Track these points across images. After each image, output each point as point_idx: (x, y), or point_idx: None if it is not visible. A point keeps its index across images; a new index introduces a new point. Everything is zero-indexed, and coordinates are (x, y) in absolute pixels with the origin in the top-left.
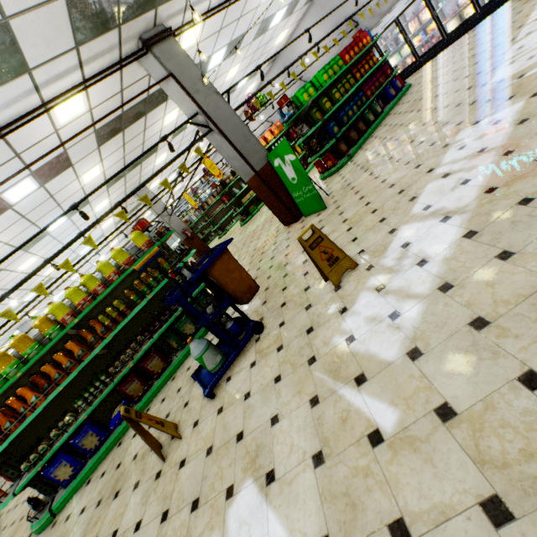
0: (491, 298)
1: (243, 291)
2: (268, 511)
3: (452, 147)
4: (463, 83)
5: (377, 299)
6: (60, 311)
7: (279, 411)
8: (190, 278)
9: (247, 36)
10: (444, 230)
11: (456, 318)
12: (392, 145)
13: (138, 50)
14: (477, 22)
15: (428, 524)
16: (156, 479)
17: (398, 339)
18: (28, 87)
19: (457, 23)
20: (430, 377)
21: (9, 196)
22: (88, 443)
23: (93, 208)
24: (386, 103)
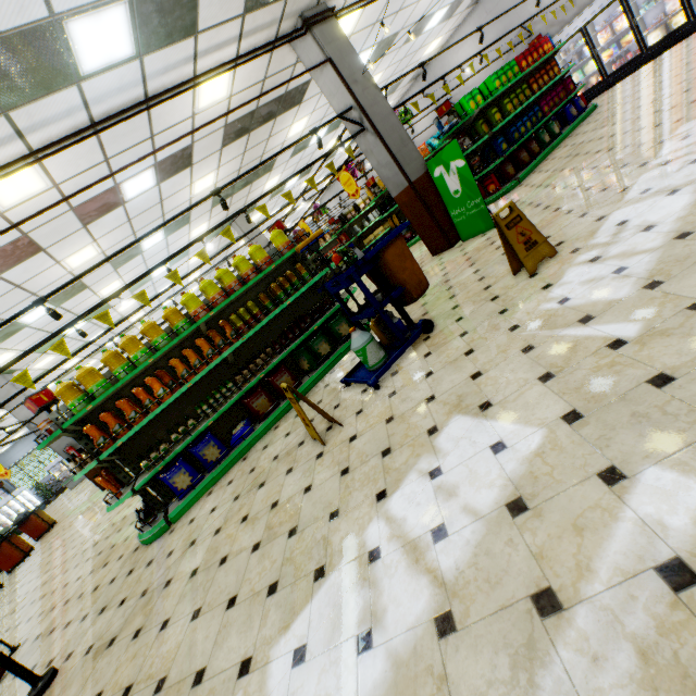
0: None
1: (413, 285)
2: (492, 423)
3: (671, 140)
4: (676, 89)
5: (592, 267)
6: (194, 303)
7: (481, 369)
8: (365, 255)
9: (400, 37)
10: (673, 200)
11: None
12: (580, 159)
13: (296, 30)
14: (689, 33)
15: (693, 366)
16: (318, 458)
17: (629, 282)
18: (188, 54)
19: (662, 35)
20: (677, 292)
21: (127, 189)
22: (209, 454)
23: (190, 231)
24: (564, 126)
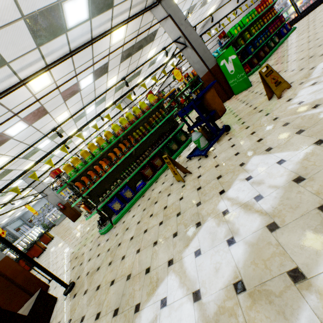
0: None
1: (219, 110)
2: (274, 154)
3: None
4: None
5: (313, 87)
6: (117, 128)
7: (261, 137)
8: (197, 96)
9: (197, 6)
10: None
11: None
12: (293, 49)
13: (154, 3)
14: None
15: None
16: (183, 187)
17: None
18: (109, 17)
19: None
20: None
21: (82, 84)
22: (127, 194)
23: (105, 105)
24: (280, 38)
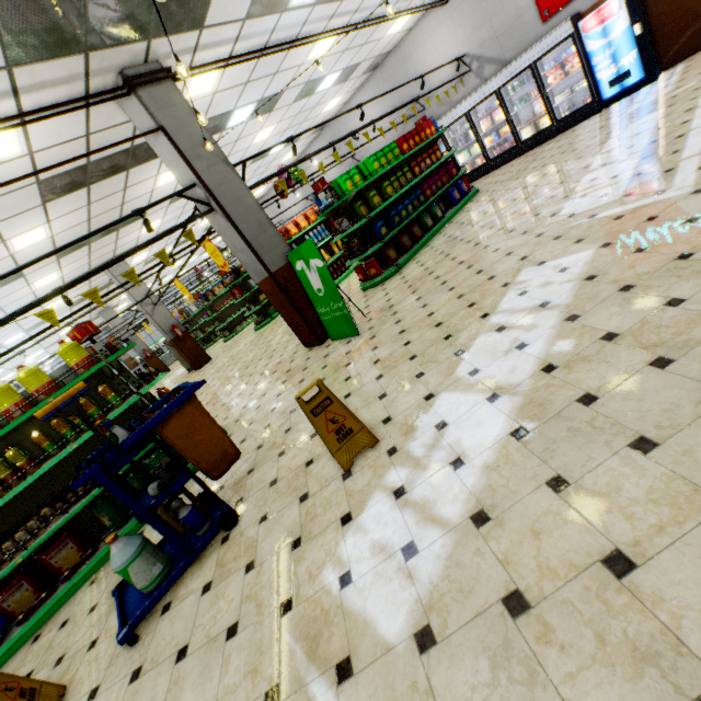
0: (535, 557)
1: (214, 460)
2: None
3: (512, 289)
4: (532, 205)
5: (392, 512)
6: None
7: None
8: (123, 442)
9: (286, 96)
10: (489, 415)
11: (488, 582)
12: (447, 265)
13: (115, 88)
14: (553, 135)
15: None
16: None
17: (408, 600)
18: None
19: (532, 132)
20: (440, 699)
21: None
22: None
23: (31, 283)
24: (449, 207)
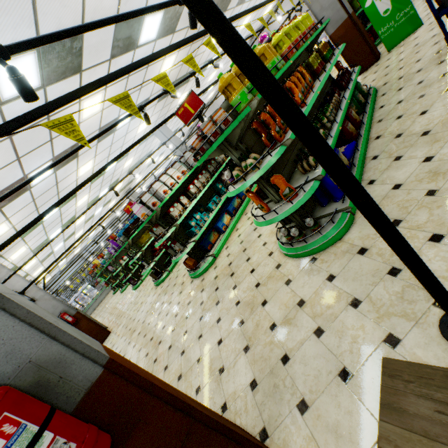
0: None
1: None
2: None
3: None
4: None
5: None
6: (287, 39)
7: None
8: None
9: None
10: None
11: None
12: None
13: None
14: None
15: None
16: None
17: None
18: None
19: None
20: None
21: (144, 27)
22: (343, 159)
23: (139, 124)
24: None
